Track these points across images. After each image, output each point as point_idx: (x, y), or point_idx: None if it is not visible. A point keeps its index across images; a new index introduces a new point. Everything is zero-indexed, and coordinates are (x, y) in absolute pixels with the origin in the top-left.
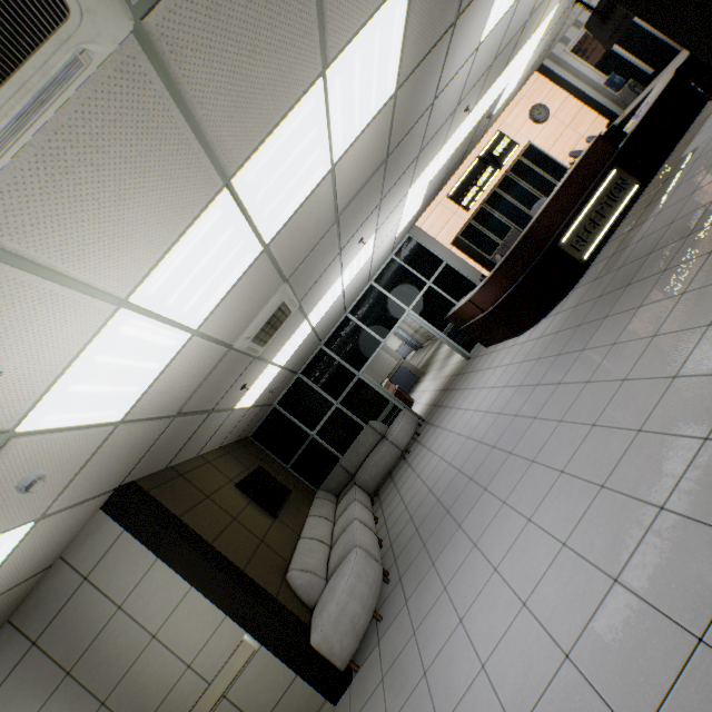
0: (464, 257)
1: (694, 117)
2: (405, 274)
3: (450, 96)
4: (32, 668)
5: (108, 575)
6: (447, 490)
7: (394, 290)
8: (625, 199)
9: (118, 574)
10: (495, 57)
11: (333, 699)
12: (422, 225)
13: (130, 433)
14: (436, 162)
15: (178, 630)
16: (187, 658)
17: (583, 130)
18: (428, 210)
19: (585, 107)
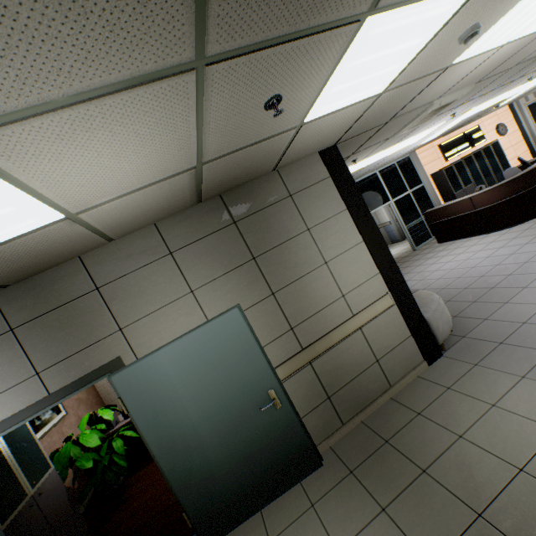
0: (434, 187)
1: None
2: (398, 178)
3: None
4: (226, 240)
5: (307, 202)
6: (475, 283)
7: (387, 184)
8: None
9: (314, 205)
10: None
11: (429, 361)
12: (418, 154)
13: (416, 91)
14: (483, 105)
15: (343, 267)
16: (343, 289)
17: (518, 153)
18: (425, 147)
19: (523, 141)
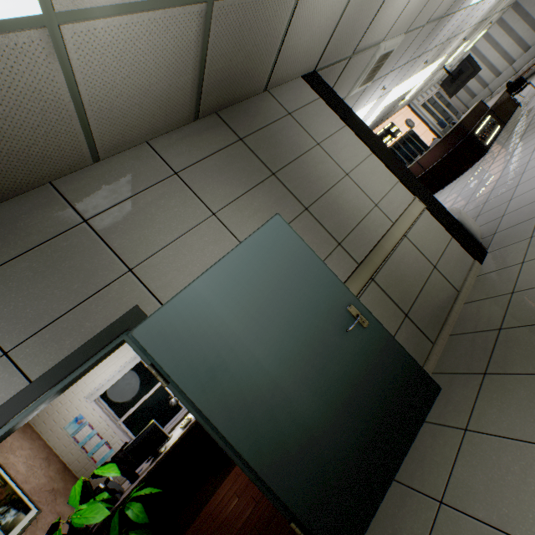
0: None
1: (513, 112)
2: None
3: (448, 26)
4: (237, 157)
5: (307, 120)
6: (465, 209)
7: None
8: (496, 129)
9: (315, 123)
10: (448, 38)
11: (479, 260)
12: None
13: (377, 3)
14: (397, 91)
15: (365, 177)
16: (373, 199)
17: (429, 139)
18: None
19: (429, 130)
